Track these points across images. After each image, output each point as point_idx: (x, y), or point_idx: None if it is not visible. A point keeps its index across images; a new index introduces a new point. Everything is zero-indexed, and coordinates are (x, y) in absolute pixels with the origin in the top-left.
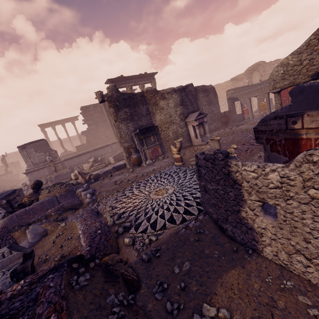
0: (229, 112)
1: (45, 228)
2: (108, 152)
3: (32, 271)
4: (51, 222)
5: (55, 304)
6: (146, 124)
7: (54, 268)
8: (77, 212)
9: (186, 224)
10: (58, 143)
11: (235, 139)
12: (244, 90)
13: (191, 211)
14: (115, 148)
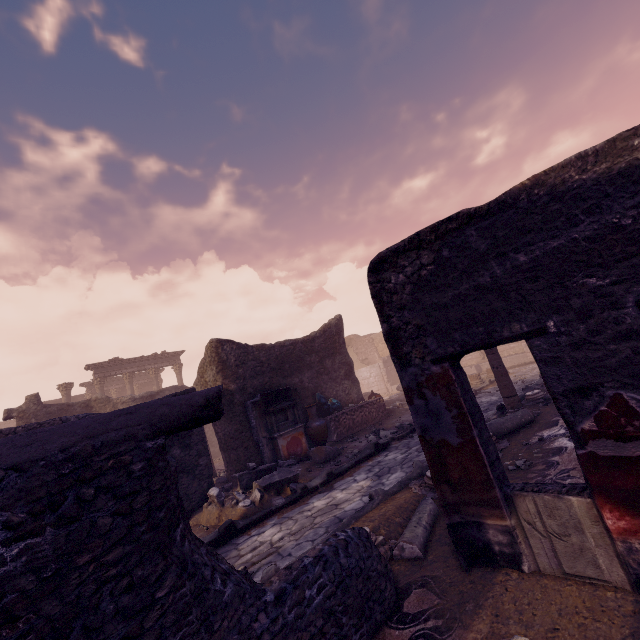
0: None
1: None
2: None
3: None
4: None
5: None
6: None
7: None
8: None
9: None
10: None
11: None
12: None
13: None
14: None
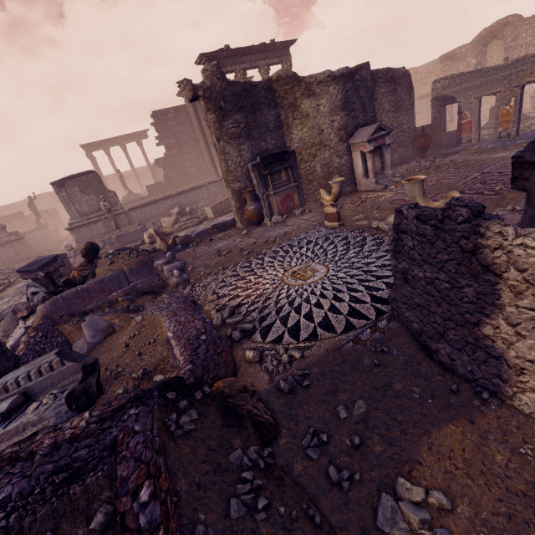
0: (431, 127)
1: (110, 322)
2: (202, 199)
3: (98, 392)
4: (119, 312)
5: (148, 464)
6: (274, 147)
7: (137, 397)
8: (159, 298)
9: (355, 334)
10: (116, 179)
11: (442, 182)
12: (472, 81)
13: (363, 311)
14: (215, 191)
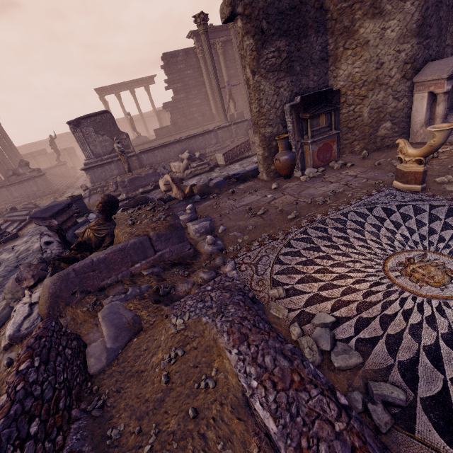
0: None
1: (134, 312)
2: (210, 144)
3: None
4: (146, 299)
5: None
6: (316, 85)
7: None
8: (194, 277)
9: None
10: (125, 123)
11: None
12: None
13: None
14: (223, 137)
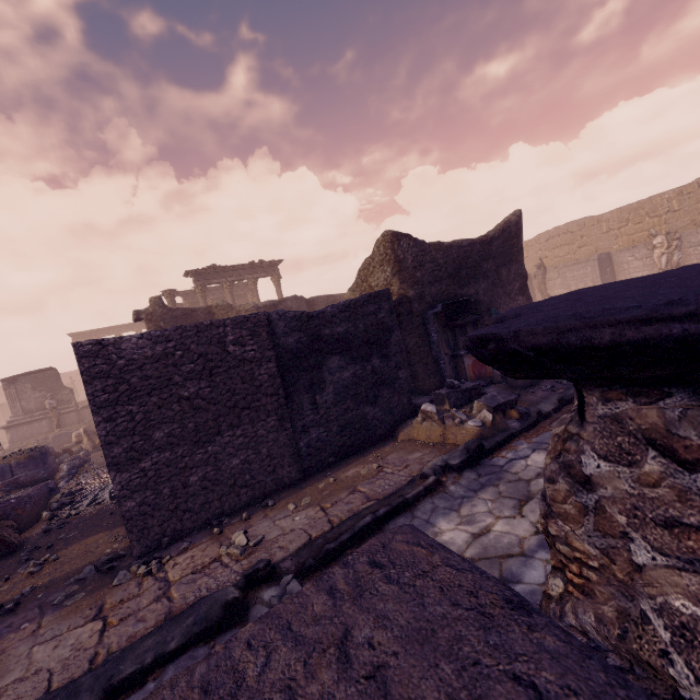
0: None
1: None
2: None
3: None
4: None
5: None
6: None
7: None
8: None
9: None
10: None
11: None
12: None
13: None
14: None
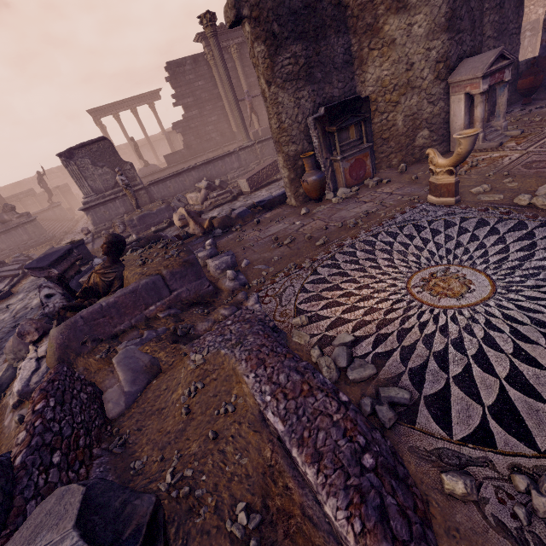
0: (537, 61)
1: (152, 355)
2: (232, 169)
3: None
4: (164, 341)
5: None
6: (341, 93)
7: None
8: (215, 315)
9: None
10: (129, 150)
11: None
12: None
13: None
14: (246, 159)
